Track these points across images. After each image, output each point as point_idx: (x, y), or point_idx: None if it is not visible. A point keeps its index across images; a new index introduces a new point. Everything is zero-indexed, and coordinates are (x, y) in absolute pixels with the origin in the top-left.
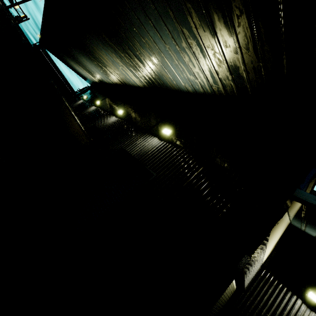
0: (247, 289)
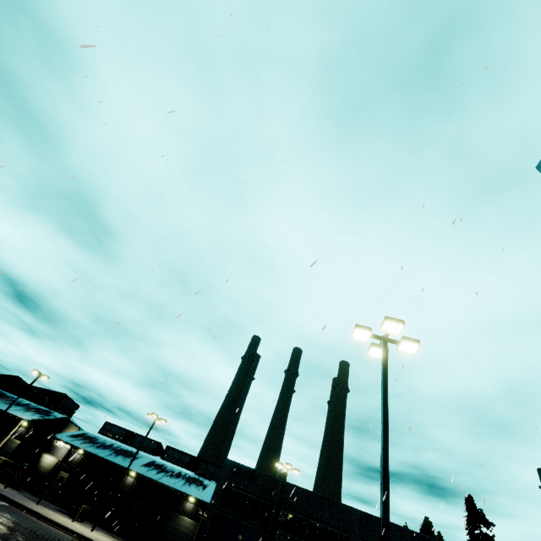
0: (63, 459)
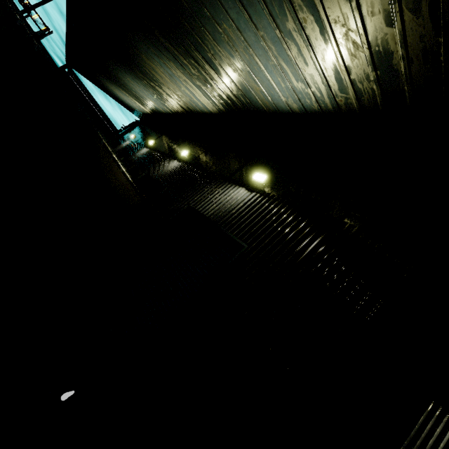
0: None
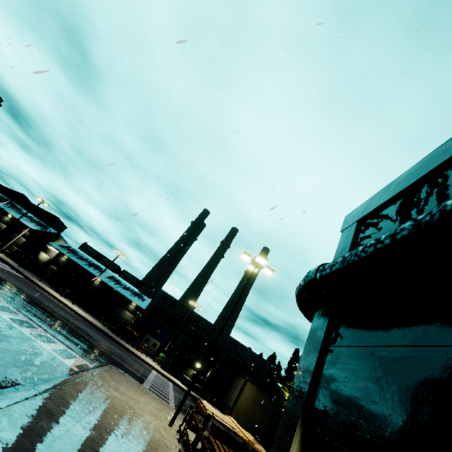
0: (53, 258)
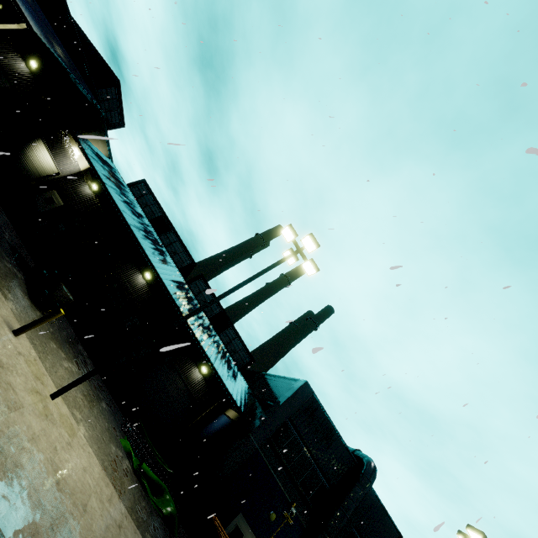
0: (66, 176)
